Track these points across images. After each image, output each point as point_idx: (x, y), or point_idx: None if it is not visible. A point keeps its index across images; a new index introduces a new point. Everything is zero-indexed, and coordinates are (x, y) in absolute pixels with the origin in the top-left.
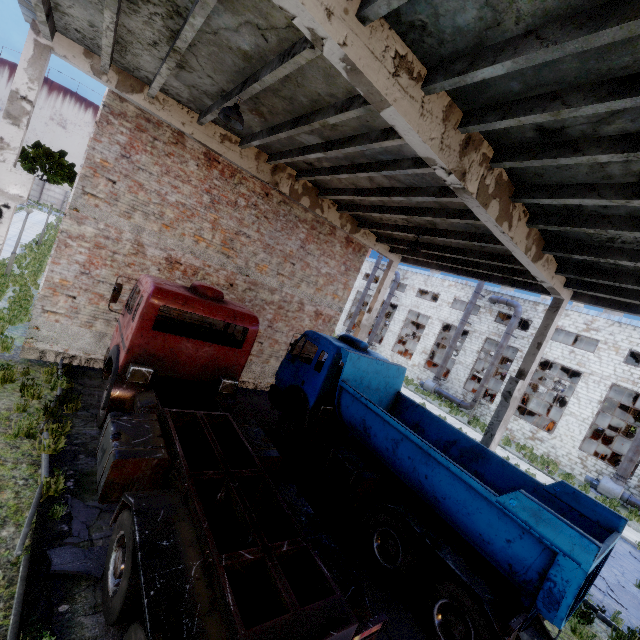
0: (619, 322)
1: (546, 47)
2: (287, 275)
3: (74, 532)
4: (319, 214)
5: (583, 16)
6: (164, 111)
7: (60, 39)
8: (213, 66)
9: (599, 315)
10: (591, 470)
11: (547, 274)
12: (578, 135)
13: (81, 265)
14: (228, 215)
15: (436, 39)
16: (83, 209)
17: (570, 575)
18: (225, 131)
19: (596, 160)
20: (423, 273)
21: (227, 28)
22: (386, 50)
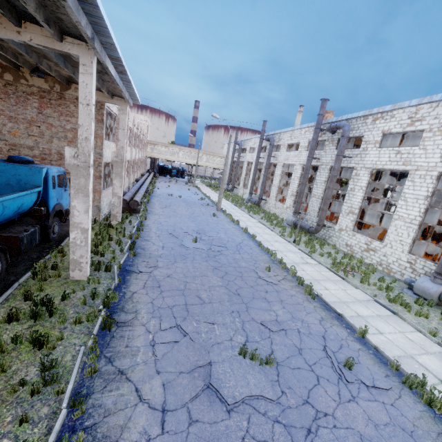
0: None
1: None
2: (38, 135)
3: None
4: (25, 83)
5: None
6: None
7: None
8: None
9: (420, 101)
10: (420, 273)
11: (1, 30)
12: None
13: None
14: None
15: None
16: None
17: None
18: None
19: None
20: (288, 130)
21: None
22: None
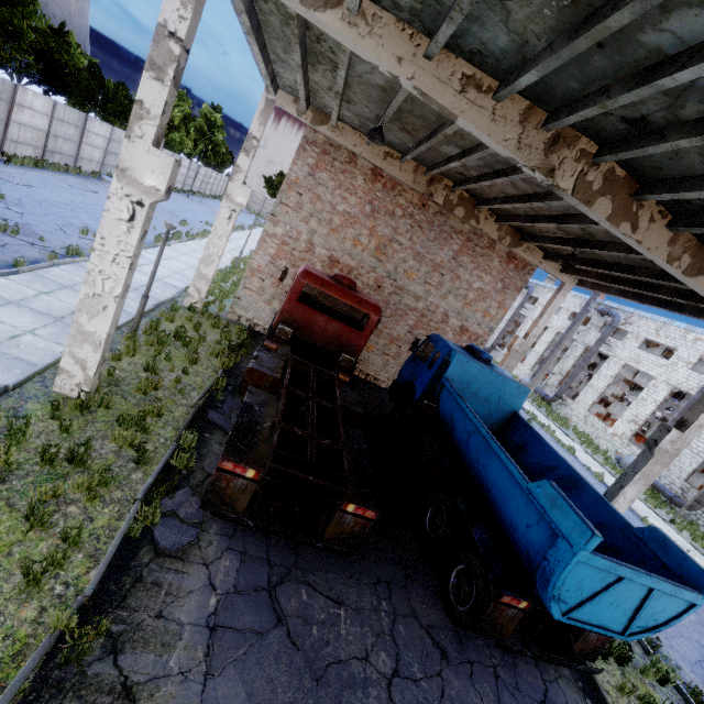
0: None
1: (550, 57)
2: (434, 285)
3: (223, 408)
4: (473, 225)
5: (574, 29)
6: (342, 137)
7: (280, 94)
8: (366, 99)
9: None
10: None
11: None
12: (664, 122)
13: (271, 256)
14: (385, 223)
15: (493, 59)
16: (278, 215)
17: (562, 556)
18: (389, 149)
19: (679, 146)
20: (656, 319)
21: (366, 72)
22: (453, 74)
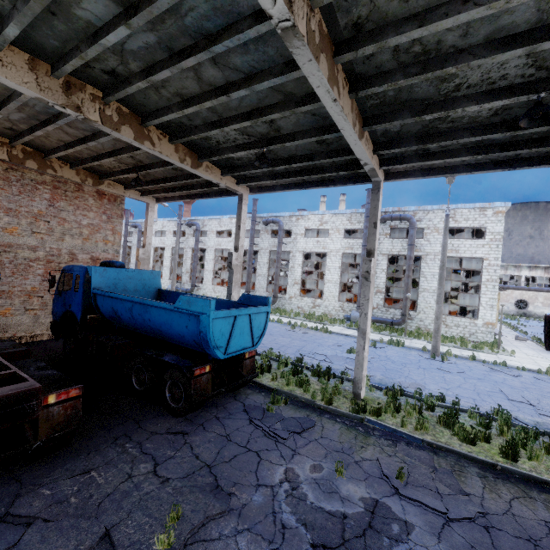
0: (335, 214)
1: (18, 14)
2: (45, 232)
3: None
4: (52, 173)
5: None
6: None
7: None
8: None
9: (324, 213)
10: (347, 311)
11: (214, 177)
12: (126, 73)
13: None
14: None
15: None
16: None
17: (205, 323)
18: None
19: (140, 87)
20: (215, 218)
21: None
22: None
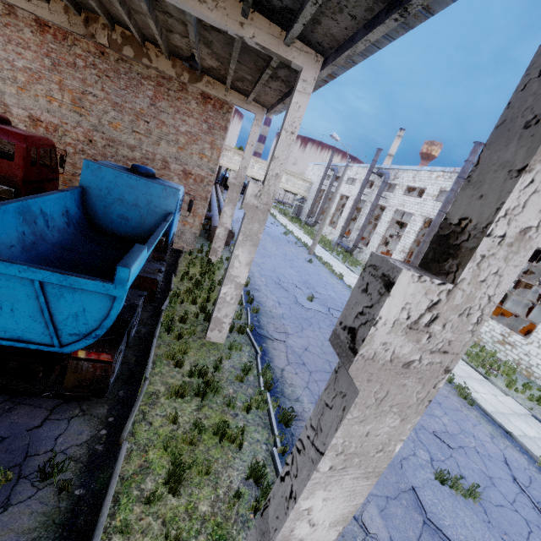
0: None
1: None
2: (143, 133)
3: None
4: (147, 64)
5: None
6: None
7: None
8: None
9: None
10: None
11: (222, 17)
12: None
13: None
14: (71, 76)
15: None
16: None
17: None
18: None
19: None
20: (412, 168)
21: None
22: None
